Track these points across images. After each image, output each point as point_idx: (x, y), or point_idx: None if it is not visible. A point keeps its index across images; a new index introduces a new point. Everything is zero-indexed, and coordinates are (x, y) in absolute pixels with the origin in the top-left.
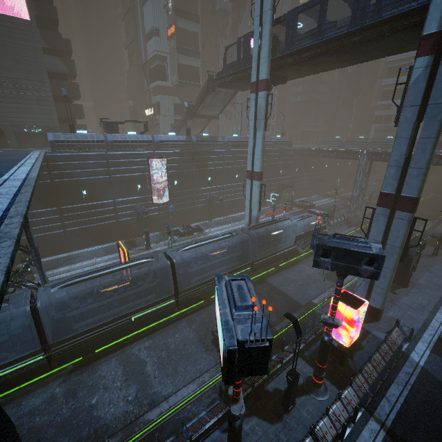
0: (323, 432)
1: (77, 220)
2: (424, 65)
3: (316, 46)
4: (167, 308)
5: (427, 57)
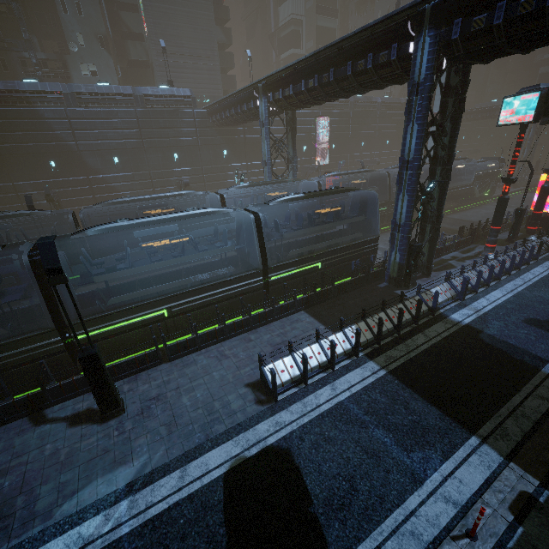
0: (546, 240)
1: (258, 177)
2: None
3: None
4: (381, 214)
5: None
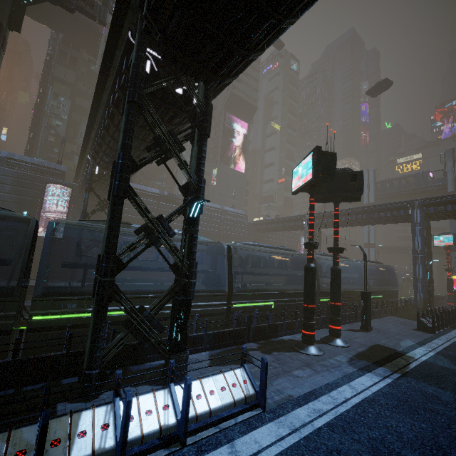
0: None
1: None
2: None
3: (399, 192)
4: None
5: None
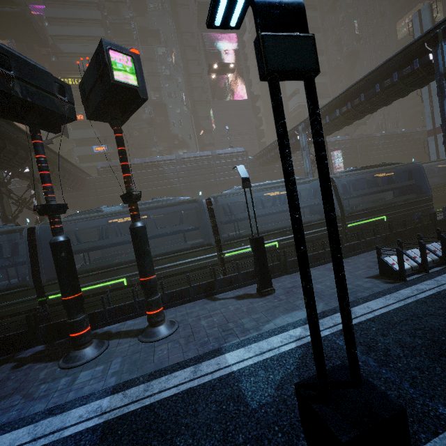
0: None
1: None
2: None
3: None
4: None
5: None
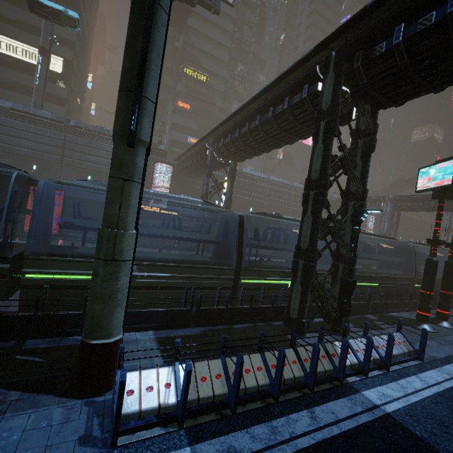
0: None
1: None
2: None
3: None
4: None
5: None
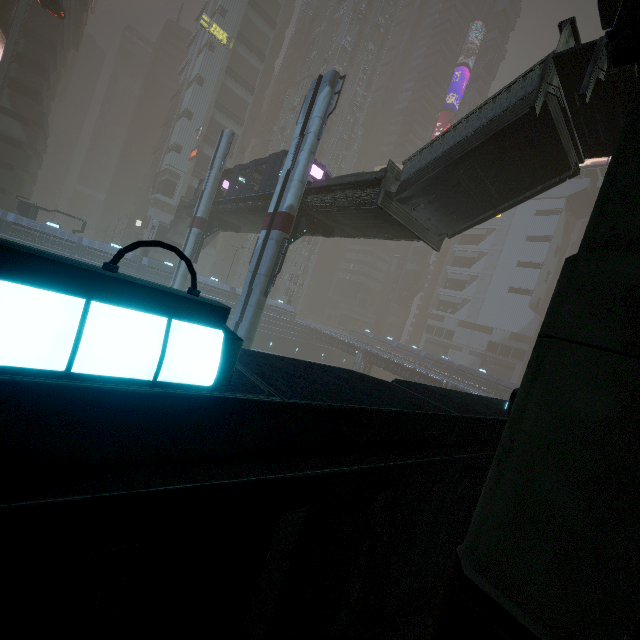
0: None
1: None
2: (263, 237)
3: (240, 201)
4: None
5: (265, 231)
